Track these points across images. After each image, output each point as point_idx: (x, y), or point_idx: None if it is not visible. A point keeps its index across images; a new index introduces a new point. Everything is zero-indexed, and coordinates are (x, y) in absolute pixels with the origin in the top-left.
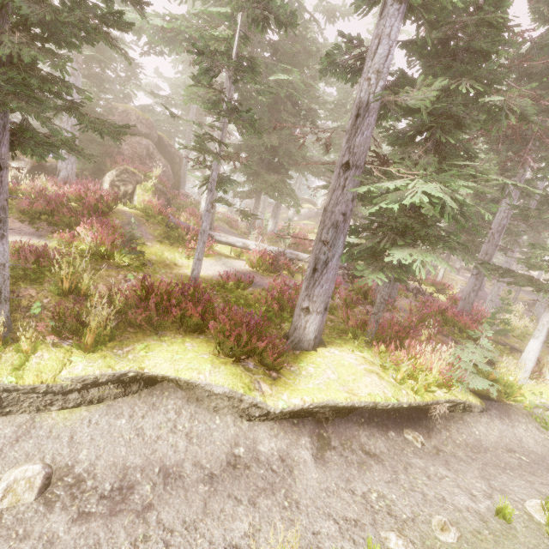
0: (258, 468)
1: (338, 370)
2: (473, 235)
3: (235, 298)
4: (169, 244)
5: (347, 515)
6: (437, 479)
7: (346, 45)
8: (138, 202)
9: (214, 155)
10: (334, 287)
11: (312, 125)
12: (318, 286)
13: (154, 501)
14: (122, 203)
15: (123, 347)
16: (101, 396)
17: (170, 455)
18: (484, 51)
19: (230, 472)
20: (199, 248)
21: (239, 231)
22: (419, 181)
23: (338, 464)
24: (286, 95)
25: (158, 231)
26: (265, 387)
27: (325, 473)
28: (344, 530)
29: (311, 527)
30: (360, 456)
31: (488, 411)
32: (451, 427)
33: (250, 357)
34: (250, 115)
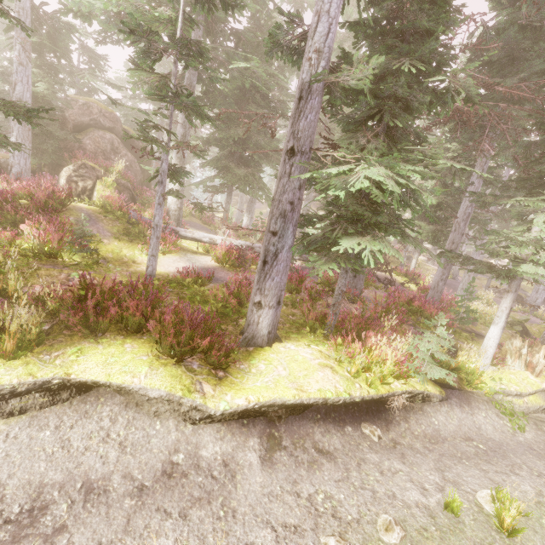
0: (197, 476)
1: (290, 366)
2: (442, 225)
3: (191, 295)
4: (128, 240)
5: (288, 520)
6: (391, 474)
7: (287, 23)
8: (97, 198)
9: (159, 144)
10: (297, 280)
11: (282, 118)
12: (269, 279)
13: (69, 521)
14: (79, 199)
15: (52, 352)
16: (24, 407)
17: (97, 467)
18: (429, 31)
19: (164, 482)
20: (152, 243)
21: (212, 226)
22: (364, 166)
23: (287, 465)
24: (254, 87)
25: (116, 227)
26: (207, 388)
27: (271, 475)
28: (281, 538)
29: (245, 538)
30: (312, 455)
31: (448, 400)
32: (411, 418)
33: (190, 357)
34: (192, 100)
